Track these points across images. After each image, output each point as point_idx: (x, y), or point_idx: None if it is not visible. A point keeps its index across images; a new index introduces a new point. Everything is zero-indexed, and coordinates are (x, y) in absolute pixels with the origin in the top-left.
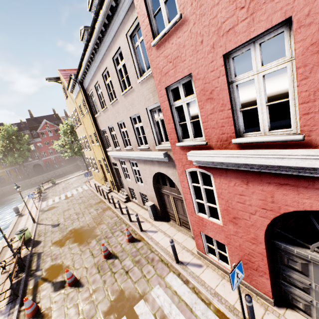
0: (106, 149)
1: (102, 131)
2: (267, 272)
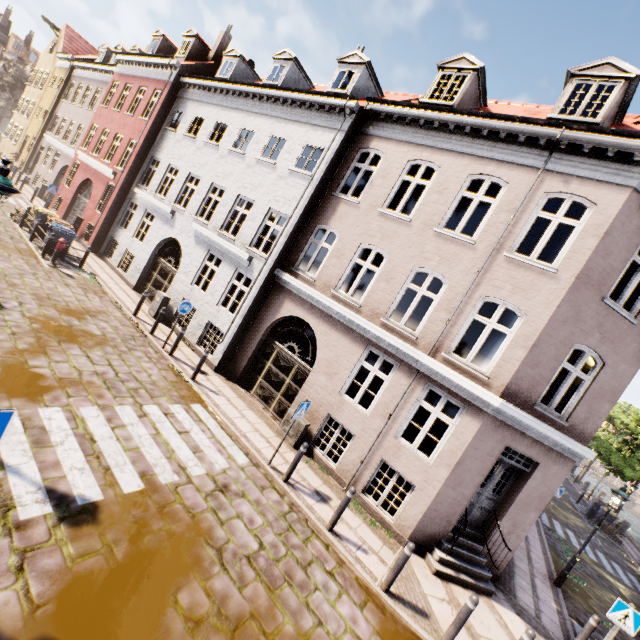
0: (47, 131)
1: (57, 116)
2: (68, 206)
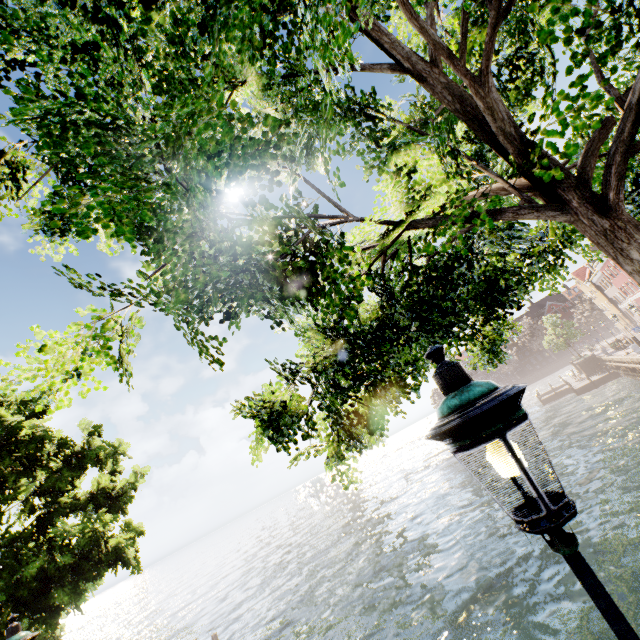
0: (617, 306)
1: (611, 298)
2: None
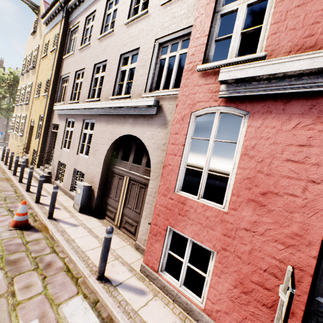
0: (54, 104)
1: (62, 79)
2: (300, 312)
